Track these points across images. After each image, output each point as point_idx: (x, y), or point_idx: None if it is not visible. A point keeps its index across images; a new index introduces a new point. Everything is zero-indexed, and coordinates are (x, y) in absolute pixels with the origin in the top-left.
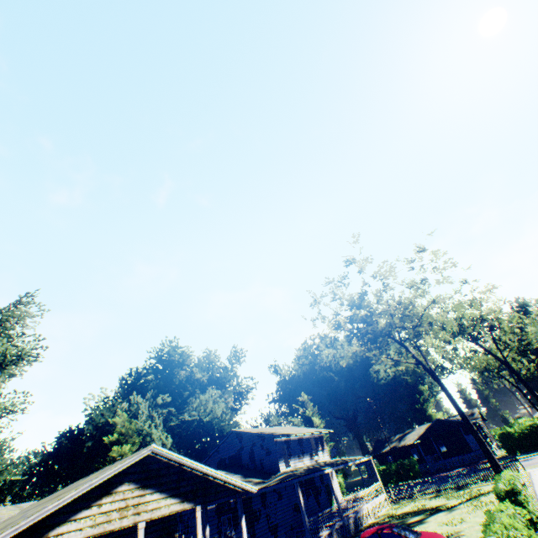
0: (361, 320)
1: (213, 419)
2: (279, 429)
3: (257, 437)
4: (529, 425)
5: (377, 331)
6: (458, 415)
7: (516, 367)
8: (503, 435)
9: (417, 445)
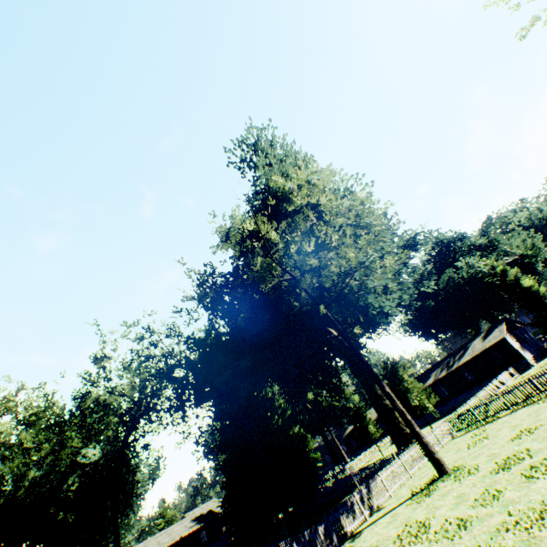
0: None
1: (533, 252)
2: None
3: None
4: None
5: None
6: None
7: None
8: None
9: None
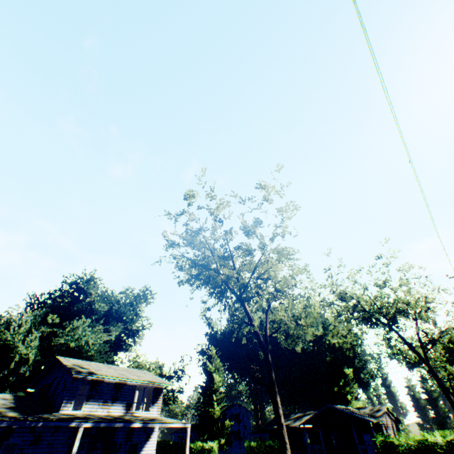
0: (192, 262)
1: (80, 347)
2: (114, 369)
3: (67, 369)
4: (418, 441)
5: (217, 280)
6: (364, 408)
7: (451, 370)
8: (384, 445)
9: (310, 430)
